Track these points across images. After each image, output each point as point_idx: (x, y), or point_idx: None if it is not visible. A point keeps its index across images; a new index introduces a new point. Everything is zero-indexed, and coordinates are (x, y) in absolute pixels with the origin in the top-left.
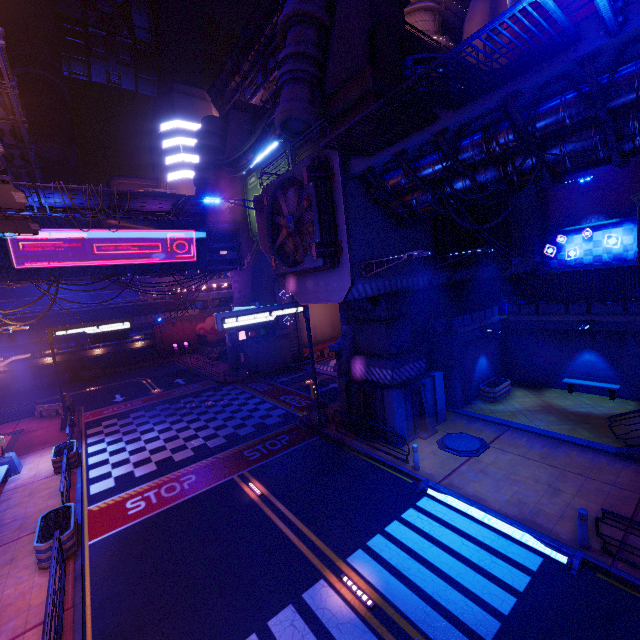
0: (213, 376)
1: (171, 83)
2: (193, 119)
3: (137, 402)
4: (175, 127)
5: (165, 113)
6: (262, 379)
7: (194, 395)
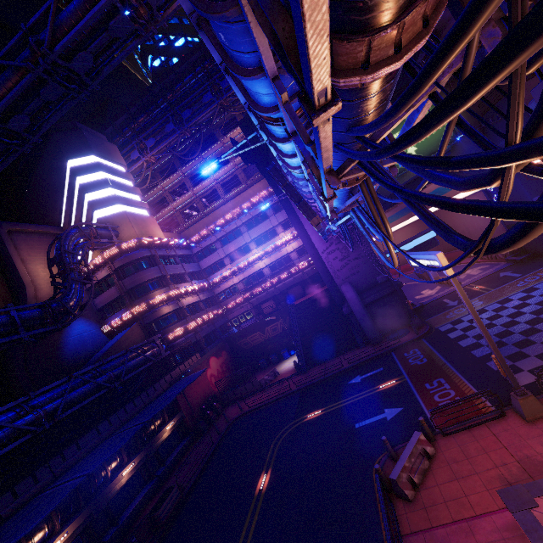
0: (385, 349)
1: (73, 121)
2: (108, 157)
3: (432, 384)
4: (95, 161)
5: (75, 148)
6: (437, 315)
7: (452, 341)
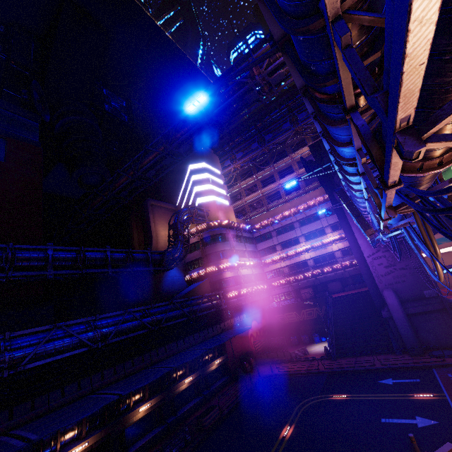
0: (425, 363)
1: None
2: (212, 164)
3: None
4: (204, 166)
5: (195, 158)
6: None
7: None
